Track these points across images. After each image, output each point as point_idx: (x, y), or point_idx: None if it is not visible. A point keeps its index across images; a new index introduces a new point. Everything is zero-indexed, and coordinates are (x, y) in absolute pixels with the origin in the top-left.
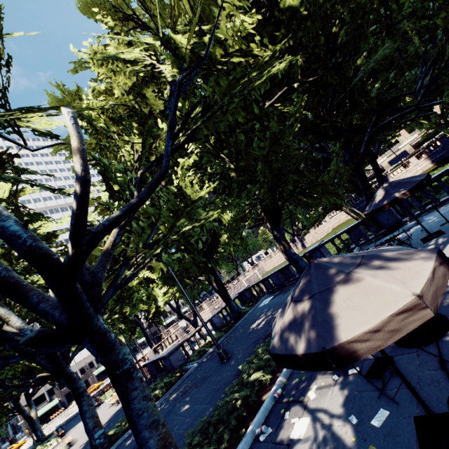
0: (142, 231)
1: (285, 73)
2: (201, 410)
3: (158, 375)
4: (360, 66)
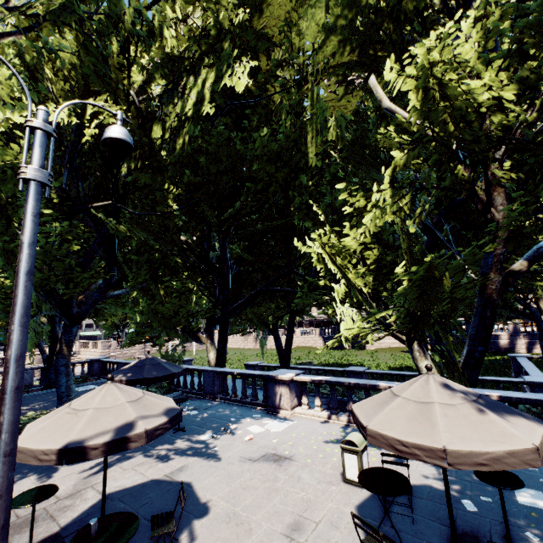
0: None
1: (149, 185)
2: None
3: None
4: None
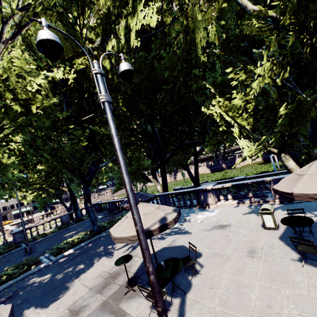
0: None
1: None
2: None
3: None
4: None
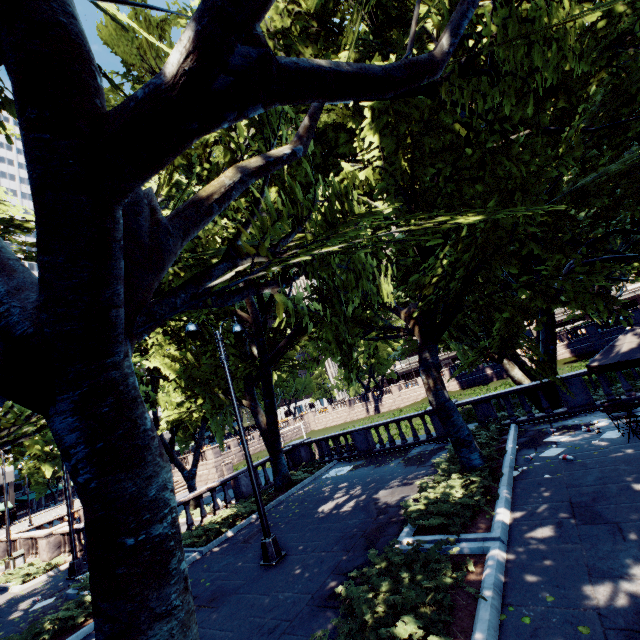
0: (275, 216)
1: (526, 117)
2: None
3: None
4: (568, 181)
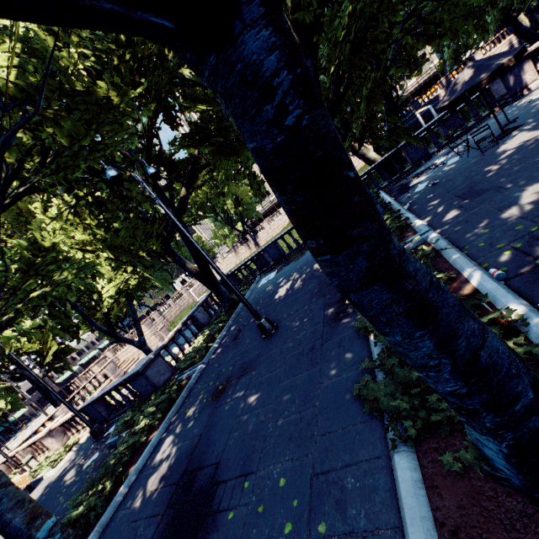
0: None
1: None
2: (308, 378)
3: (114, 416)
4: None
